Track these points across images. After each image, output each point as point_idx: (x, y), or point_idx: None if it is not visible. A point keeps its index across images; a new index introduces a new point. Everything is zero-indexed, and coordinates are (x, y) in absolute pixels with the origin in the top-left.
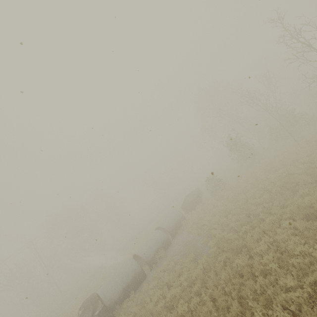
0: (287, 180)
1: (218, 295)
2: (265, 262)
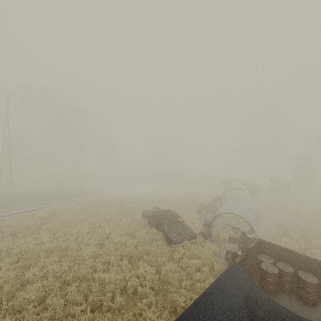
0: None
1: None
2: None
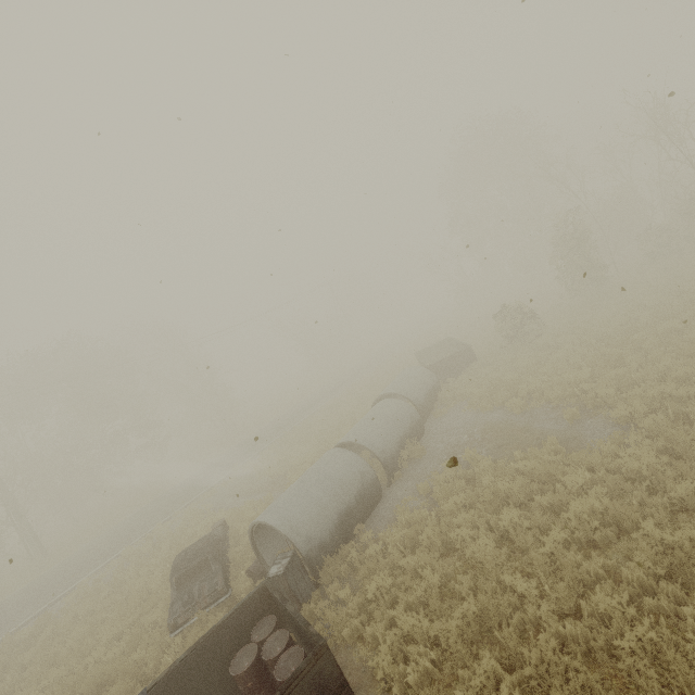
0: None
1: None
2: None
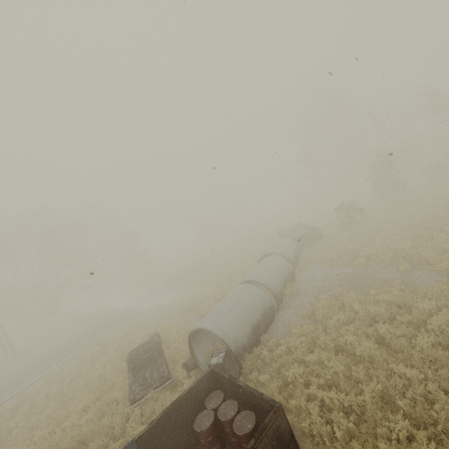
0: None
1: None
2: None
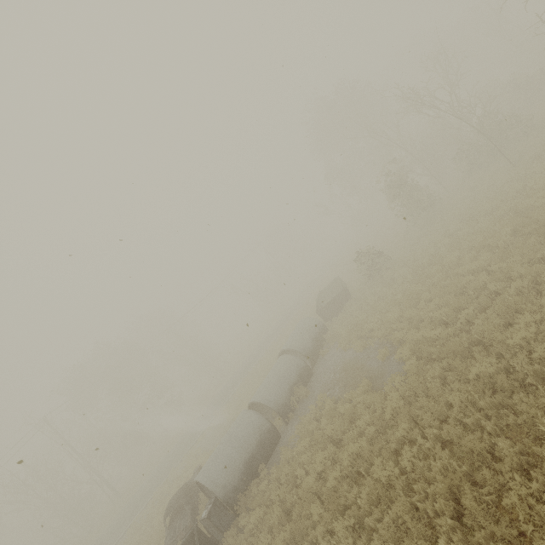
0: (524, 220)
1: (454, 435)
2: (542, 357)
